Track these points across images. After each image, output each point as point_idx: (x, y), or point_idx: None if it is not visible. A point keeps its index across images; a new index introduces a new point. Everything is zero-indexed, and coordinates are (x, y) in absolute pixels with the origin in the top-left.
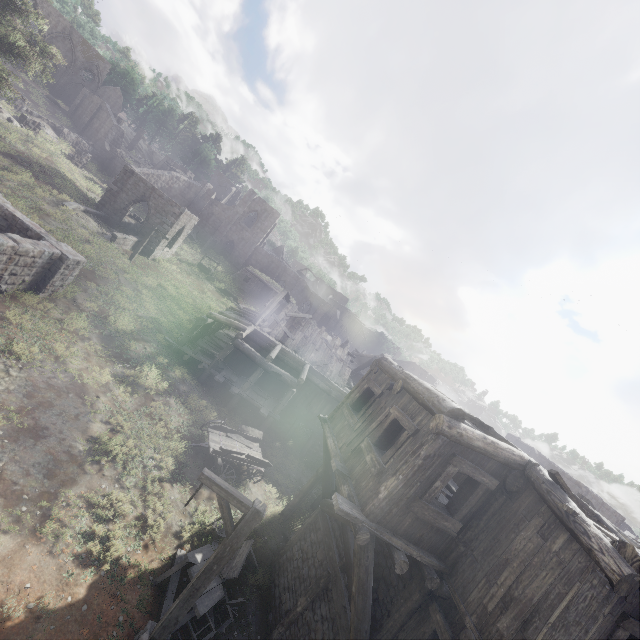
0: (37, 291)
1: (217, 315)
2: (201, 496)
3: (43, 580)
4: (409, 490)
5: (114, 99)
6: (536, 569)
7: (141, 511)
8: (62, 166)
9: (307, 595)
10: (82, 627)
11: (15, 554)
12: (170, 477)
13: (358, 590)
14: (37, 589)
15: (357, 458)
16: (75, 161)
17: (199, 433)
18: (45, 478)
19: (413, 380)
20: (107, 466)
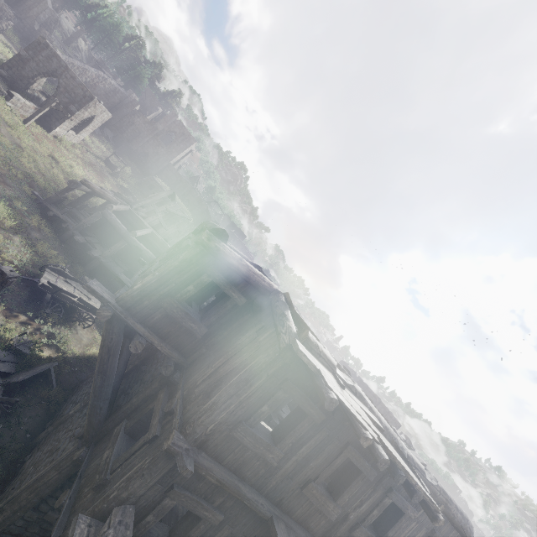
0: None
1: (92, 183)
2: (15, 319)
3: None
4: (163, 288)
5: None
6: (242, 353)
7: None
8: None
9: (82, 401)
10: None
11: None
12: None
13: (99, 369)
14: None
15: None
16: None
17: (37, 273)
18: None
19: (211, 223)
20: None
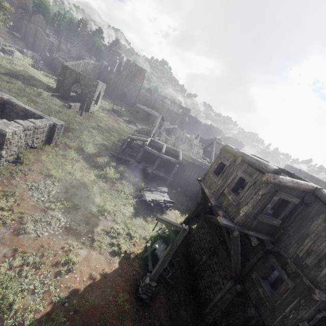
0: (49, 143)
1: (132, 136)
2: (148, 220)
3: (101, 263)
4: (254, 210)
5: (40, 22)
6: (324, 237)
7: (127, 231)
8: (32, 72)
9: (206, 254)
10: (122, 277)
11: (88, 256)
12: (133, 215)
13: (234, 253)
14: (101, 267)
15: (223, 198)
16: (36, 67)
17: (139, 194)
18: (86, 225)
19: (247, 156)
20: (108, 216)
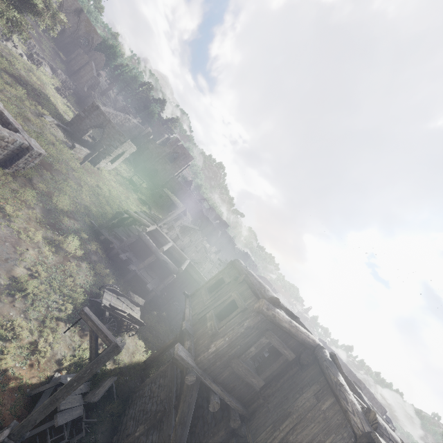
0: (4, 167)
1: (132, 212)
2: (86, 337)
3: None
4: (231, 350)
5: (99, 60)
6: (308, 421)
7: (35, 338)
8: (50, 92)
9: (145, 424)
10: None
11: None
12: (66, 318)
13: (180, 420)
14: None
15: (202, 323)
16: (60, 92)
17: (97, 292)
18: None
19: (252, 275)
20: (19, 300)
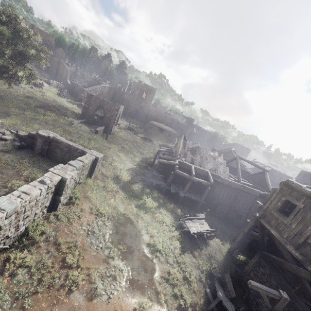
0: (90, 176)
1: (162, 161)
2: (196, 256)
3: None
4: None
5: (61, 55)
6: None
7: (182, 274)
8: (60, 102)
9: None
10: None
11: None
12: (181, 251)
13: None
14: None
15: (308, 248)
16: (61, 95)
17: (179, 223)
18: (146, 273)
19: None
20: (161, 257)
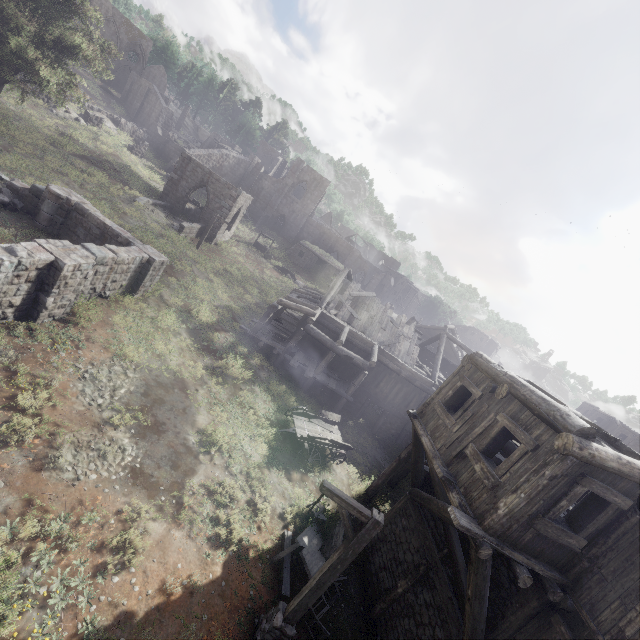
0: (132, 293)
1: (287, 302)
2: (294, 479)
3: (189, 560)
4: (531, 508)
5: (159, 78)
6: None
7: (249, 496)
8: (126, 160)
9: (407, 579)
10: (224, 600)
11: (165, 538)
12: (266, 462)
13: (475, 594)
14: (186, 568)
15: (462, 464)
16: (135, 151)
17: (284, 418)
18: (172, 470)
19: (522, 386)
20: (216, 456)
